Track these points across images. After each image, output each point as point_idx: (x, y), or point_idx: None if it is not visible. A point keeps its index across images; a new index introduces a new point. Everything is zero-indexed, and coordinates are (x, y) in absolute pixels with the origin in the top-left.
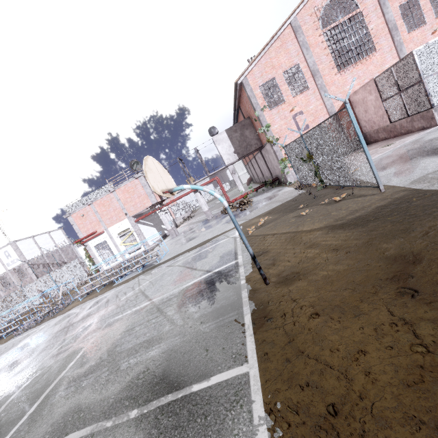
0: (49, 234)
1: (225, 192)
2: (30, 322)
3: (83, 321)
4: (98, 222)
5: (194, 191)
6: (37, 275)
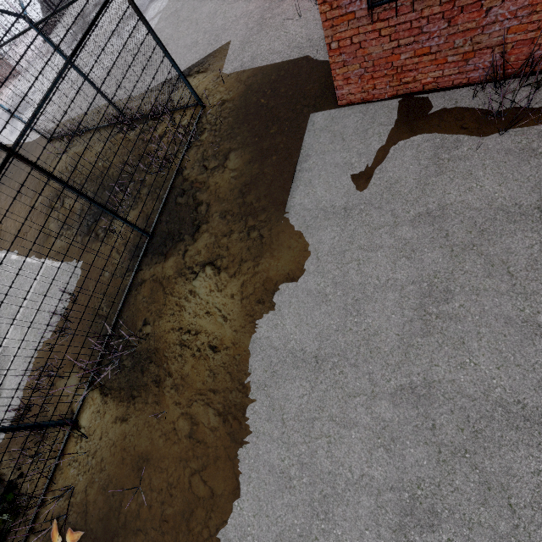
0: None
1: None
2: None
3: None
4: None
5: None
6: None
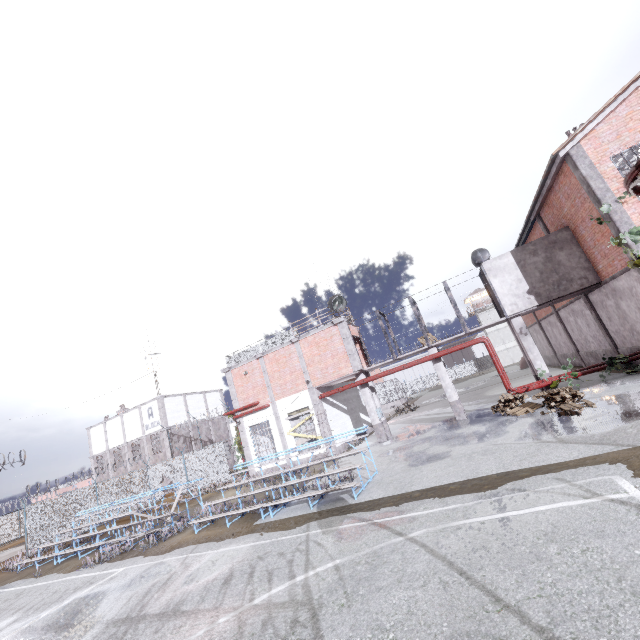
0: (204, 395)
1: (501, 369)
2: (120, 541)
3: (155, 633)
4: (263, 388)
5: (434, 358)
6: (173, 452)
